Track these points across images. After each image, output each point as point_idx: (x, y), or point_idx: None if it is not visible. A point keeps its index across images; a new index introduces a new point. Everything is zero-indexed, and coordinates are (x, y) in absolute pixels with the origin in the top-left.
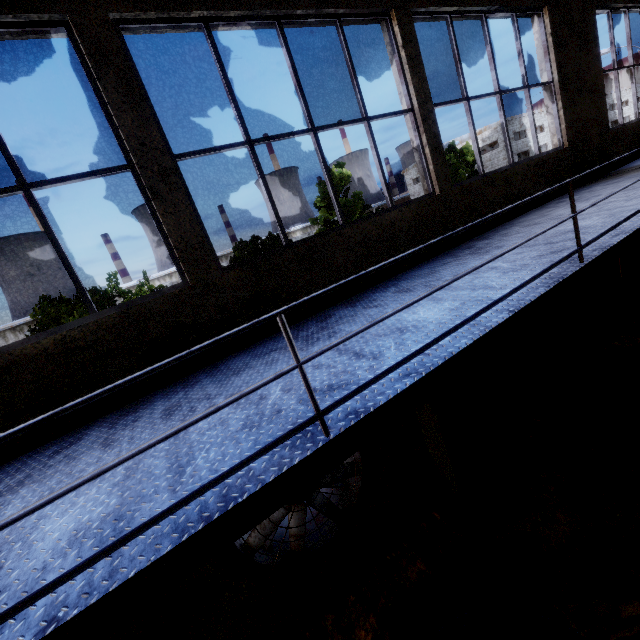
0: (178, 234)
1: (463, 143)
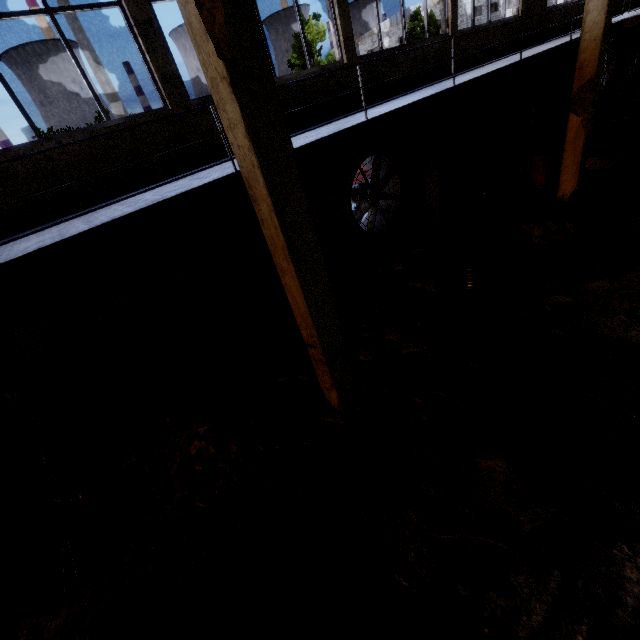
0: (344, 30)
1: (422, 12)
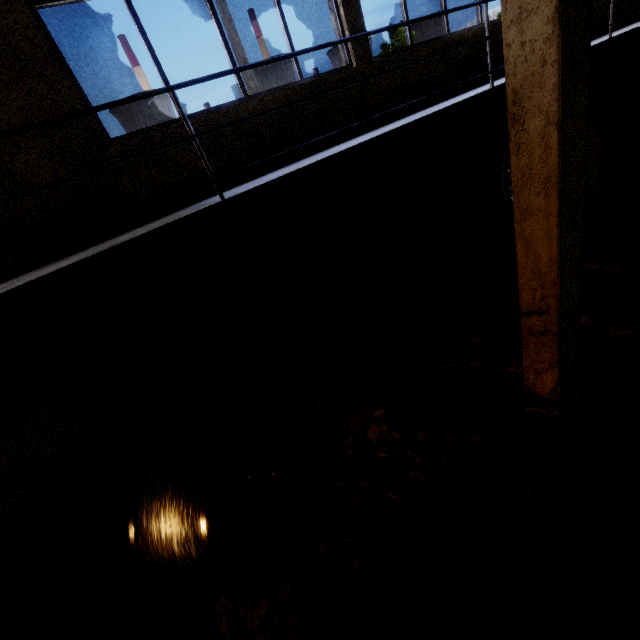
0: None
1: None
